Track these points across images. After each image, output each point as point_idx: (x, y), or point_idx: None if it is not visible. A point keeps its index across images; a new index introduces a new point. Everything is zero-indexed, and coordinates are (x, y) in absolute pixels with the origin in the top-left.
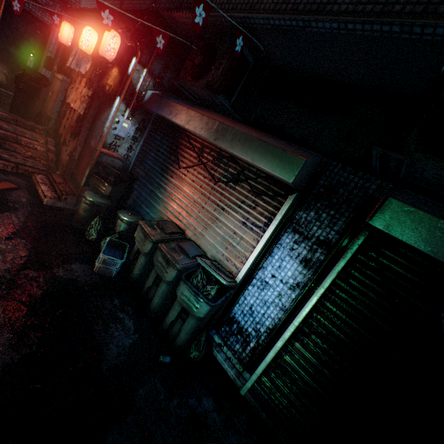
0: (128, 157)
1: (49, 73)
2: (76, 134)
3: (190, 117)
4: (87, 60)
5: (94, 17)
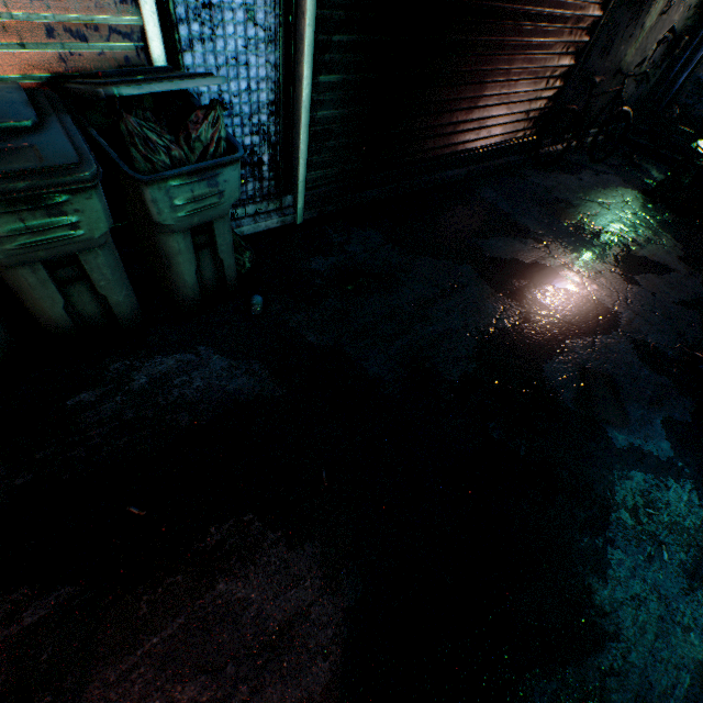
0: None
1: None
2: None
3: None
4: None
5: None
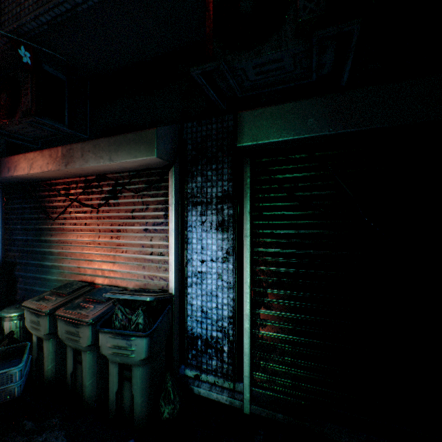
0: None
1: None
2: None
3: (31, 160)
4: None
5: None
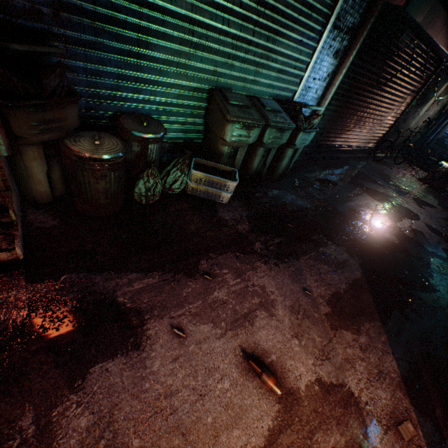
0: None
1: None
2: None
3: None
4: None
5: None
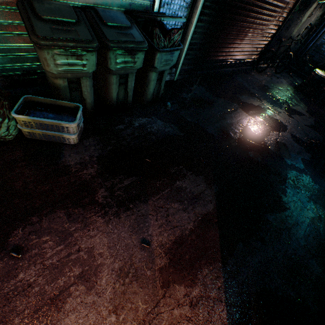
0: None
1: None
2: None
3: None
4: None
5: None
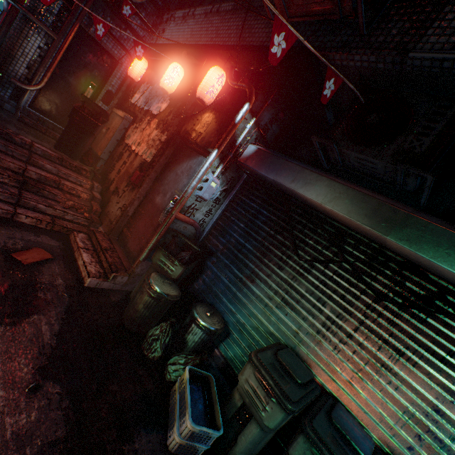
0: (203, 223)
1: (105, 108)
2: (136, 184)
3: (336, 193)
4: (161, 98)
5: (183, 53)
